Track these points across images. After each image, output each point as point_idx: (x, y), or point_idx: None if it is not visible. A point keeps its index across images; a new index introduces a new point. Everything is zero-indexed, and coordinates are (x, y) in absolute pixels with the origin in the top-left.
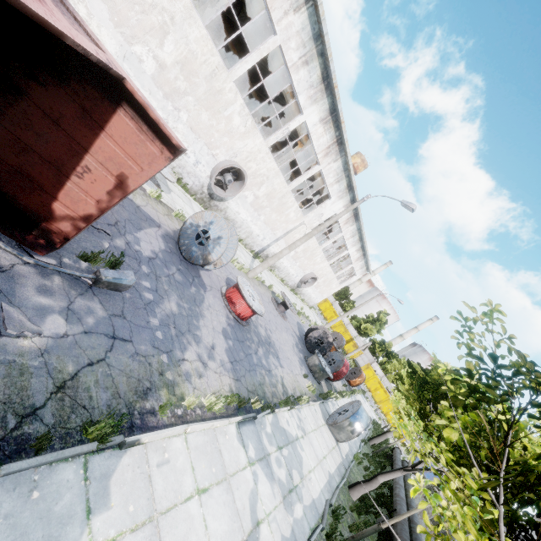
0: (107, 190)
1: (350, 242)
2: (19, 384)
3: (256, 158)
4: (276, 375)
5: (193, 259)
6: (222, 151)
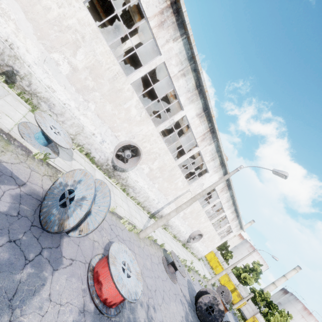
0: None
1: (226, 205)
2: None
3: (150, 140)
4: None
5: (49, 224)
6: (123, 134)
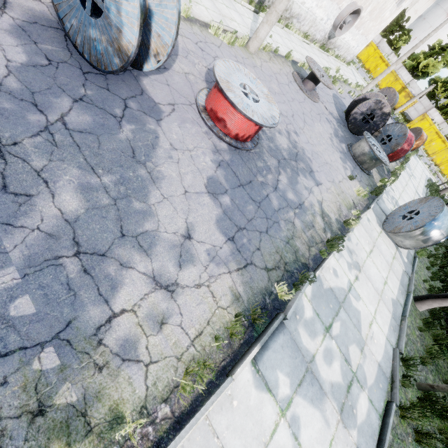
0: None
1: None
2: None
3: None
4: (312, 205)
5: (104, 60)
6: None
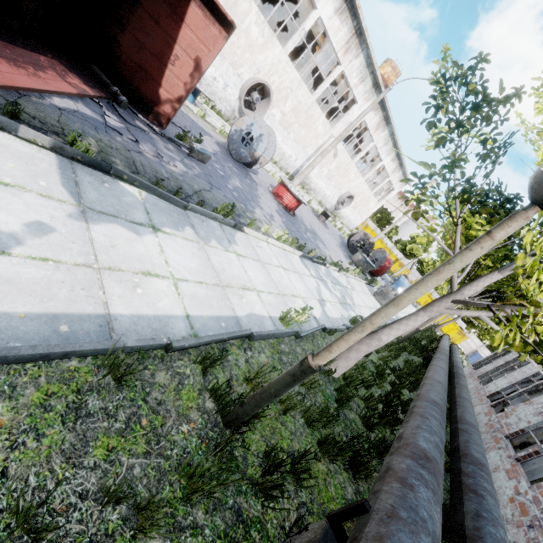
0: (190, 73)
1: (383, 151)
2: (178, 183)
3: (278, 70)
4: (325, 252)
5: (243, 159)
6: (246, 69)
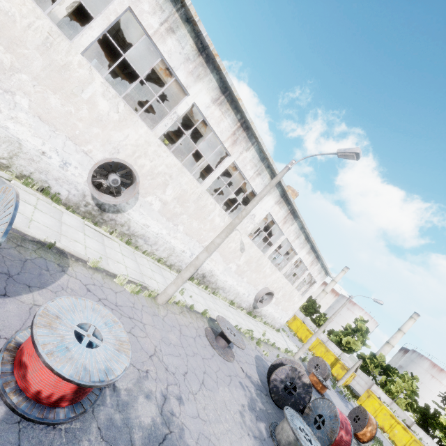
0: None
1: (297, 244)
2: None
3: (147, 152)
4: None
5: None
6: (97, 147)
